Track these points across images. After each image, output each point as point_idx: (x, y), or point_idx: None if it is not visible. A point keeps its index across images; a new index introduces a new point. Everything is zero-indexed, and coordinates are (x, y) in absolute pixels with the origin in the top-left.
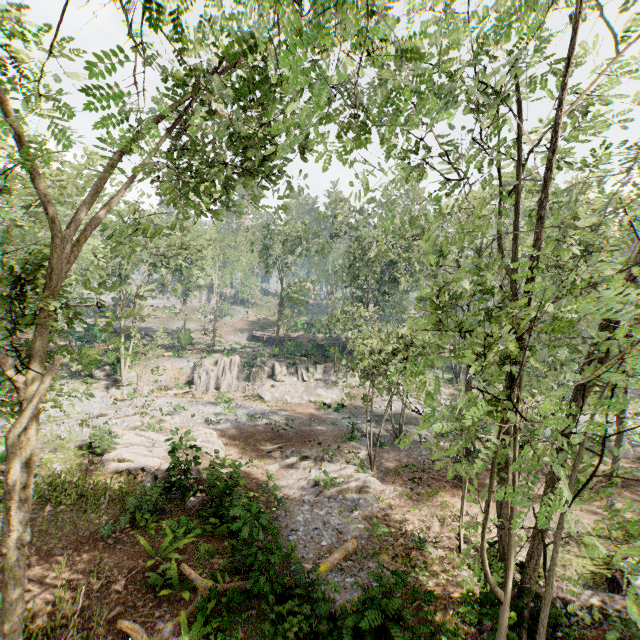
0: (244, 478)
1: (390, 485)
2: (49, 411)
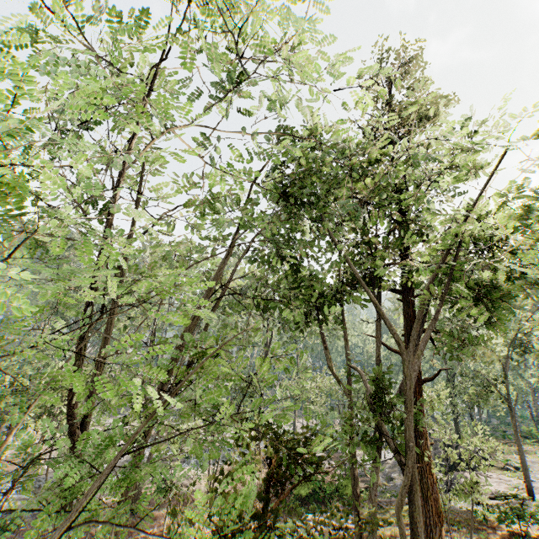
0: None
1: None
2: None
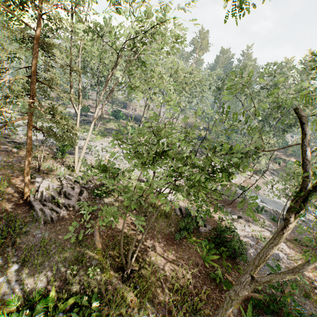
0: (215, 220)
1: (291, 250)
2: (116, 154)
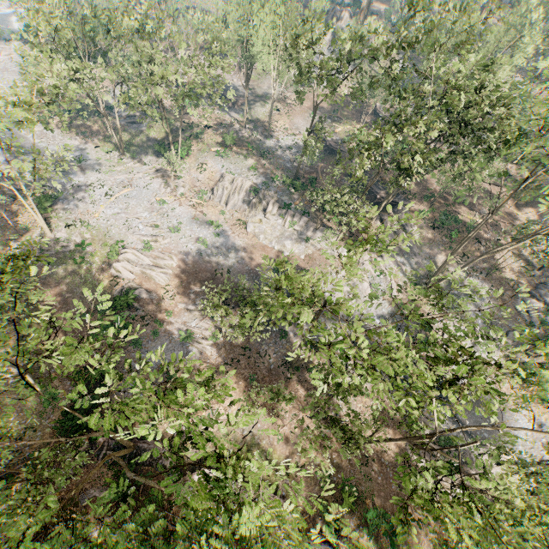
0: (160, 307)
1: (219, 354)
2: (121, 200)
